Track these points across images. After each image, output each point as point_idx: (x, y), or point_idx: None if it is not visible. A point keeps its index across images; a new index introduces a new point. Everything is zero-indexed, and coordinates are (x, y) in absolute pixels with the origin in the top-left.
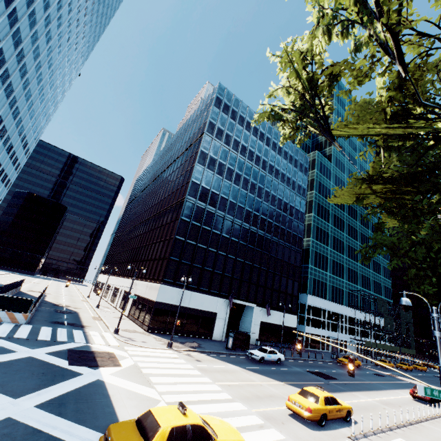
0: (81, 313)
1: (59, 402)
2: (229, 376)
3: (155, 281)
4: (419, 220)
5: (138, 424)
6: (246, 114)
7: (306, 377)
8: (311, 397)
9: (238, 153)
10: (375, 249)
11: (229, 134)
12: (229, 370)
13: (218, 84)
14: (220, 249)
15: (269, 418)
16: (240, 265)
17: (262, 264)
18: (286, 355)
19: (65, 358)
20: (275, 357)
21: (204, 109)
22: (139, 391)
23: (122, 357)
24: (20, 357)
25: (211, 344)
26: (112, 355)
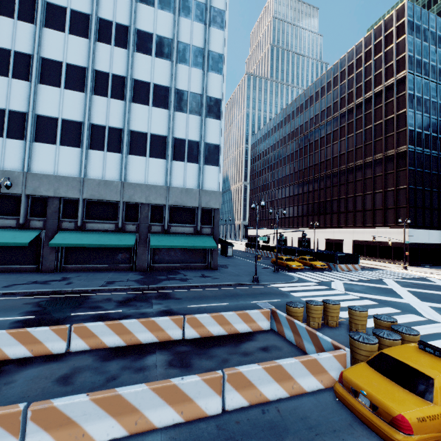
0: None
1: None
2: None
3: (393, 227)
4: None
5: None
6: (435, 28)
7: None
8: None
9: (437, 80)
10: None
11: (425, 62)
12: None
13: (406, 3)
14: (439, 188)
15: None
16: None
17: None
18: None
19: None
20: None
21: (384, 41)
22: None
23: None
24: None
25: None
26: None
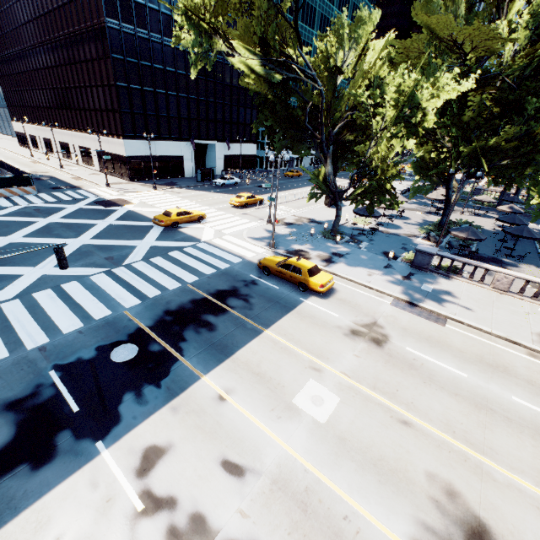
0: (58, 177)
1: (122, 219)
2: (200, 198)
3: (115, 137)
4: (274, 108)
5: (164, 215)
6: None
7: (252, 190)
8: (241, 198)
9: None
10: (259, 122)
11: None
12: (200, 195)
13: None
14: (169, 89)
15: (220, 209)
16: (194, 104)
17: (218, 98)
18: (245, 178)
19: (99, 206)
20: (233, 182)
21: None
22: (153, 210)
23: (130, 200)
24: (76, 209)
25: (185, 181)
26: (123, 200)
